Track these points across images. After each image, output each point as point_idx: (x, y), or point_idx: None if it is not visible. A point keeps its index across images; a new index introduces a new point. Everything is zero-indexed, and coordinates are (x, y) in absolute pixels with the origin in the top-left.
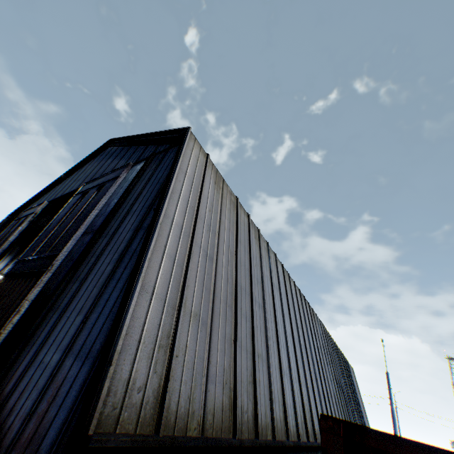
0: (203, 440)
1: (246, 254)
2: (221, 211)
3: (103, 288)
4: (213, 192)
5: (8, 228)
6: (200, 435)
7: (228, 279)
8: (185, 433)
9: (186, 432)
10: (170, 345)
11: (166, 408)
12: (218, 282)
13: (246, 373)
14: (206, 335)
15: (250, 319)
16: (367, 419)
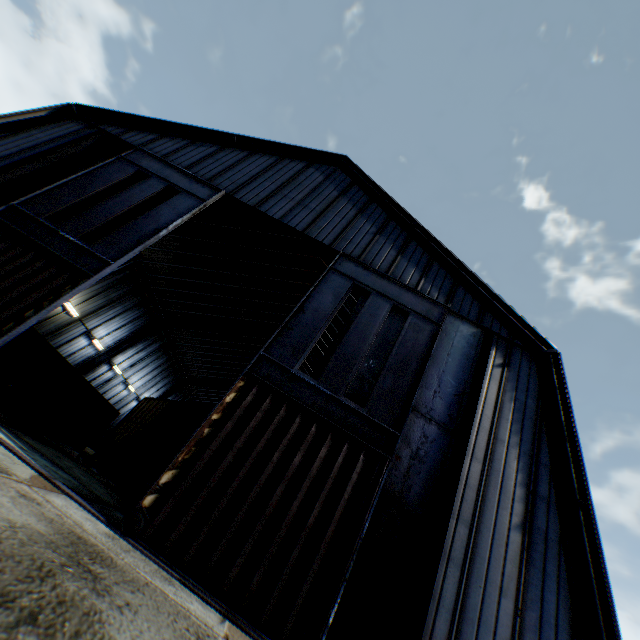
0: None
1: None
2: None
3: (522, 570)
4: None
5: (104, 162)
6: None
7: None
8: None
9: None
10: None
11: None
12: None
13: None
14: None
15: None
16: None
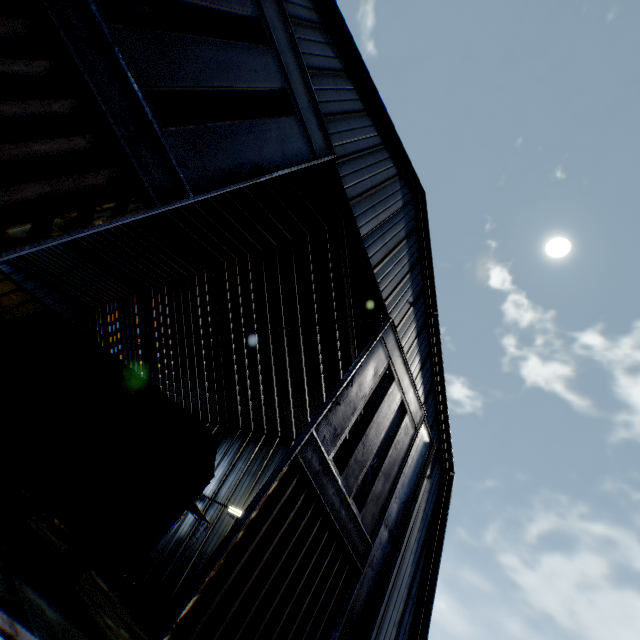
0: None
1: None
2: None
3: None
4: None
5: None
6: None
7: None
8: None
9: None
10: None
11: None
12: None
13: None
14: None
15: None
16: None
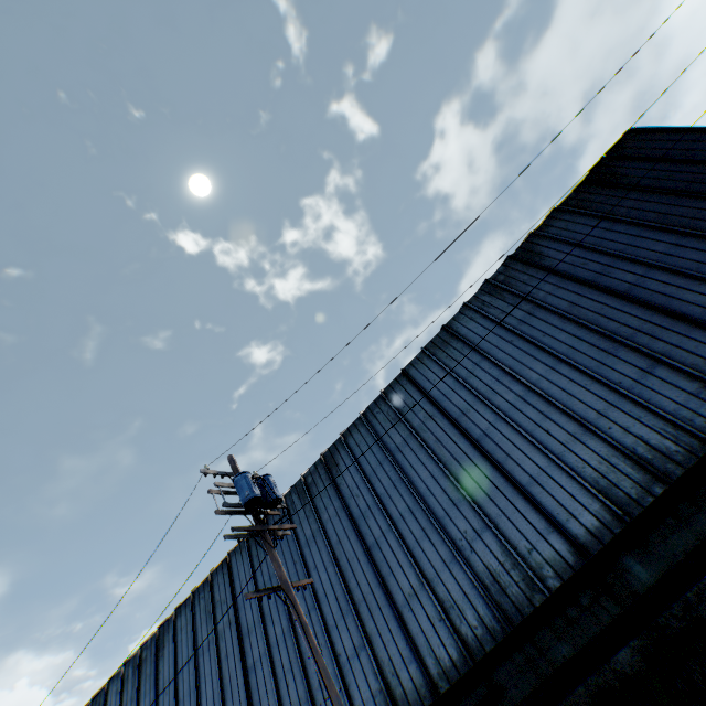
0: None
1: None
2: None
3: None
4: None
5: None
6: None
7: None
8: None
9: None
10: None
11: None
12: None
13: None
14: None
15: None
16: None
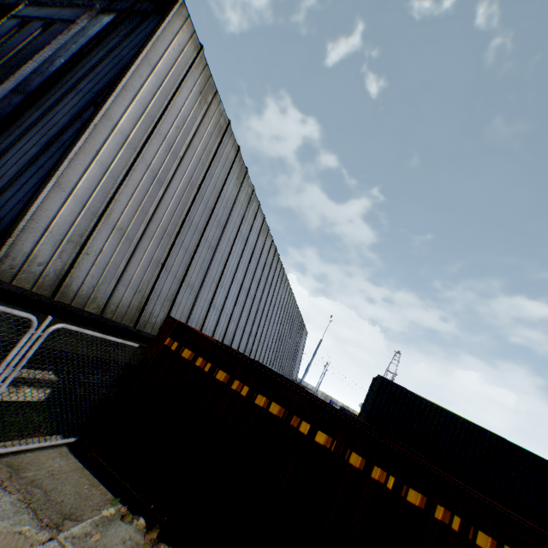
0: (98, 317)
1: (215, 192)
2: (197, 133)
3: (23, 169)
4: (192, 105)
5: None
6: (98, 315)
7: (177, 209)
8: (83, 308)
9: (84, 308)
10: (83, 243)
11: (66, 285)
12: (162, 209)
13: (167, 293)
14: (129, 249)
15: (191, 254)
16: (298, 370)
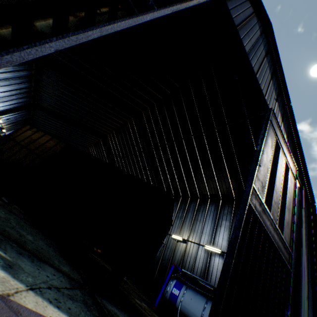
0: None
1: None
2: None
3: None
4: None
5: None
6: None
7: None
8: None
9: None
10: None
11: None
12: None
13: None
14: None
15: None
16: None
